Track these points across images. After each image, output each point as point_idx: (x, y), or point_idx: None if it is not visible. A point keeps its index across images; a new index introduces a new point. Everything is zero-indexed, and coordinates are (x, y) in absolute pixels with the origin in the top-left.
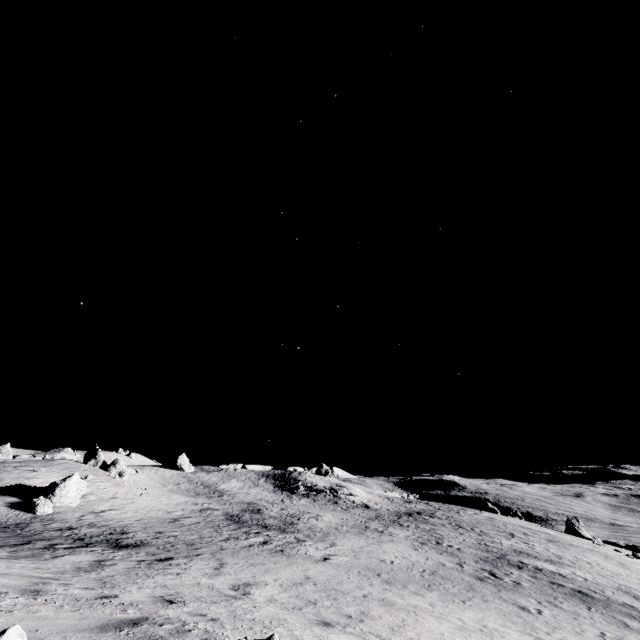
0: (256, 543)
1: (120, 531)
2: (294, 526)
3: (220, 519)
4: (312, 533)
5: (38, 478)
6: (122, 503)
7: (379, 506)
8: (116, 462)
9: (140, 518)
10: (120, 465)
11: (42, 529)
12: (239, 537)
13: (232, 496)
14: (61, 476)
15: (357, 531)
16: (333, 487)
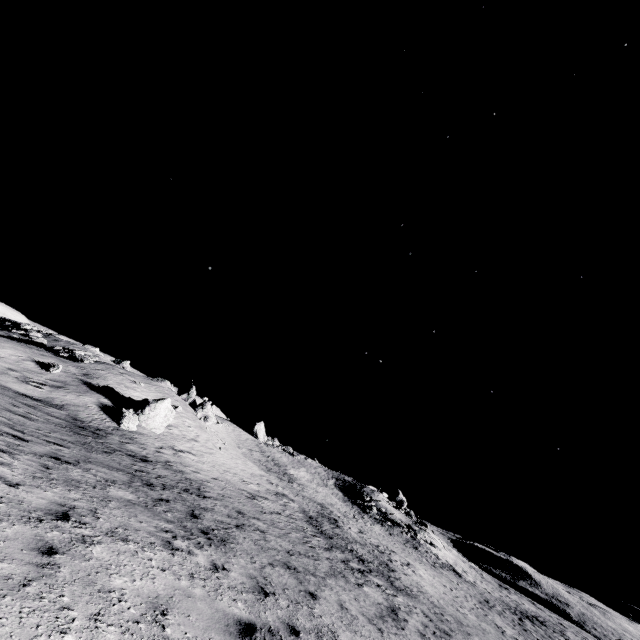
0: (383, 609)
1: (196, 490)
2: (396, 575)
3: (300, 517)
4: (436, 609)
5: (136, 391)
6: (201, 449)
7: (471, 578)
8: (204, 404)
9: (216, 476)
10: (207, 409)
11: (116, 447)
12: (345, 574)
13: (302, 487)
14: (155, 397)
15: (496, 634)
16: (412, 525)
